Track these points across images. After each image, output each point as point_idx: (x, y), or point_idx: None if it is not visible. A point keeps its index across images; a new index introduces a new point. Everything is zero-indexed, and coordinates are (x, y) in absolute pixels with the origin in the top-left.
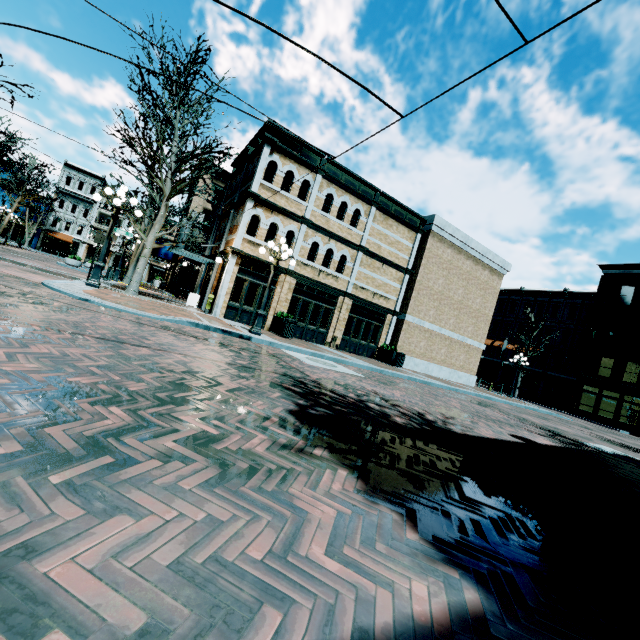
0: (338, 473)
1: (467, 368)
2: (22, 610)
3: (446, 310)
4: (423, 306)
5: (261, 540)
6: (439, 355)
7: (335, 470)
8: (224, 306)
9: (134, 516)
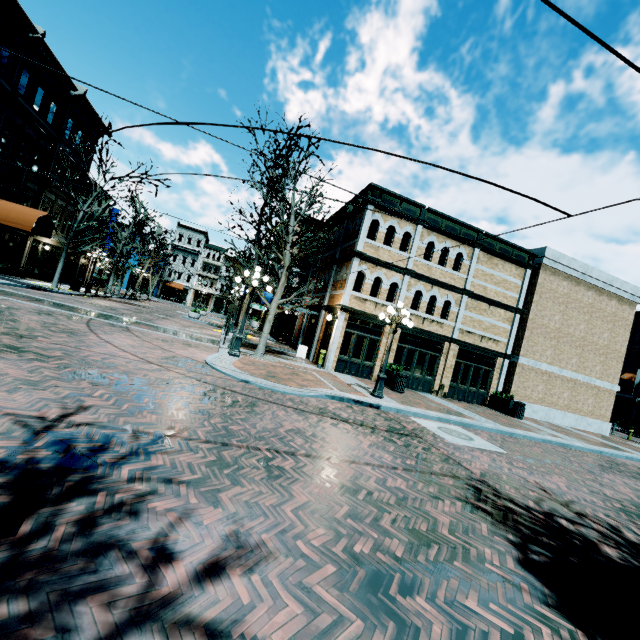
0: None
1: (597, 413)
2: None
3: (566, 349)
4: (538, 346)
5: None
6: (561, 400)
7: None
8: (334, 360)
9: None
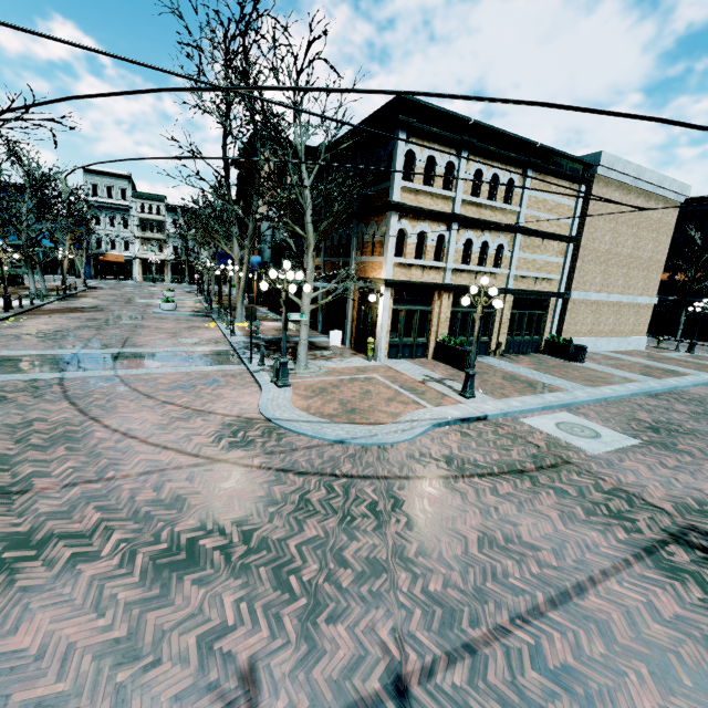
0: None
1: (636, 331)
2: None
3: (614, 271)
4: (588, 275)
5: None
6: (607, 326)
7: None
8: (385, 347)
9: None
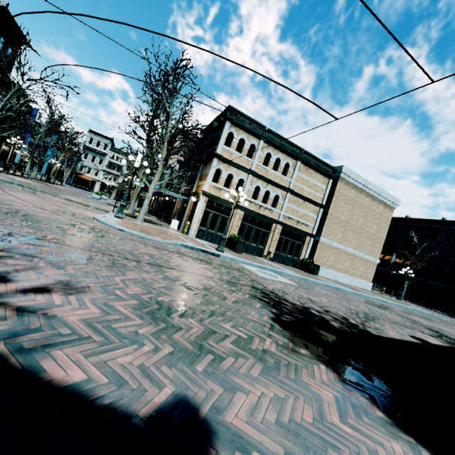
0: (321, 367)
1: (365, 276)
2: (234, 440)
3: (350, 234)
4: (333, 231)
5: (306, 411)
6: (344, 266)
7: (318, 365)
8: (196, 230)
9: (243, 392)
